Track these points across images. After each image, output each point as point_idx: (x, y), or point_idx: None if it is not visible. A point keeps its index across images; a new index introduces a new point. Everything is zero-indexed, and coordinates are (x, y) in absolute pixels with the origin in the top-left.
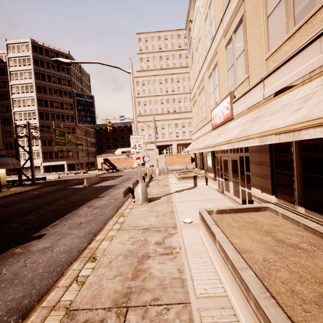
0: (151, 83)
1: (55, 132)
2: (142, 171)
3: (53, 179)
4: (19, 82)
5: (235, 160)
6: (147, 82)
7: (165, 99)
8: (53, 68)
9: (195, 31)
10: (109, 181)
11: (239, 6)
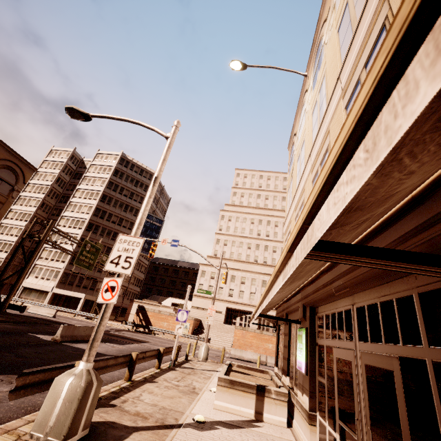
0: (240, 220)
1: (86, 246)
2: (185, 345)
3: (45, 316)
4: (88, 187)
5: (381, 369)
6: (235, 218)
7: (255, 243)
8: (131, 182)
9: (298, 139)
10: (108, 345)
11: (376, 18)
